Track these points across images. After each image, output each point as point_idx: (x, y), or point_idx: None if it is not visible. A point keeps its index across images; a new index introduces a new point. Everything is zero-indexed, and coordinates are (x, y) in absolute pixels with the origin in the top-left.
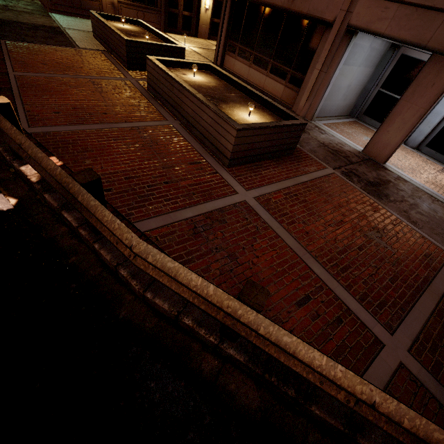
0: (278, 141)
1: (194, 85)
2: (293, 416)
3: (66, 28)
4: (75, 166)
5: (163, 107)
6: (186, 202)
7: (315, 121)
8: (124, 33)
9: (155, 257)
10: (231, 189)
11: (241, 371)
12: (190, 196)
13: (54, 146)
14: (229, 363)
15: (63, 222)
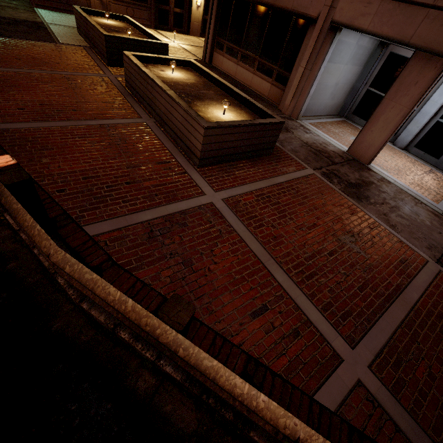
0: (253, 140)
1: (171, 82)
2: (233, 441)
3: (49, 24)
4: (29, 165)
5: (139, 105)
6: (146, 203)
7: (301, 120)
8: (106, 29)
9: (73, 268)
10: (198, 190)
11: (181, 390)
12: (152, 198)
13: (10, 143)
14: (168, 381)
15: (8, 224)
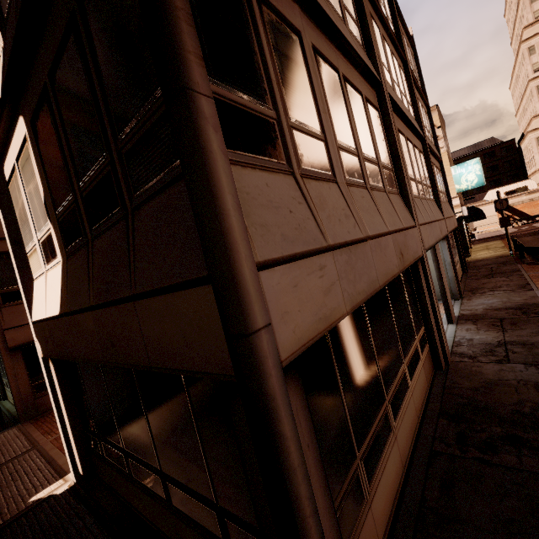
0: None
1: None
2: None
3: None
4: None
5: None
6: None
7: None
8: None
9: None
10: None
11: None
12: None
13: None
14: None
15: None
